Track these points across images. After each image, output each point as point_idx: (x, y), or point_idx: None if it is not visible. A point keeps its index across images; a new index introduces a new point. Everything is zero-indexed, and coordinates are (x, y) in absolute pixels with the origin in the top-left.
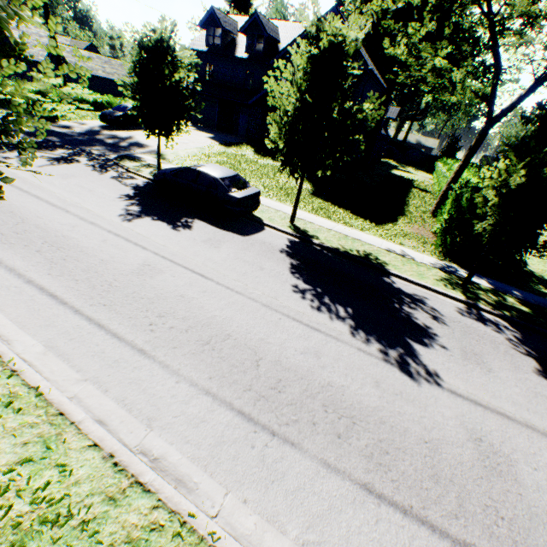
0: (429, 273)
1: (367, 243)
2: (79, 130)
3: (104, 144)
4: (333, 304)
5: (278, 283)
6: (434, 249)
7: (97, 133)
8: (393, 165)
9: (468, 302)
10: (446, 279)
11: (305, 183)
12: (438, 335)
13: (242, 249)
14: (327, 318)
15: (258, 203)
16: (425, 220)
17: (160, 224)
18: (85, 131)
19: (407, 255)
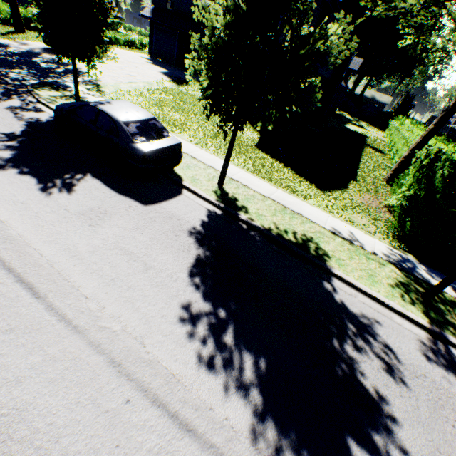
0: (382, 272)
1: (309, 219)
2: (14, 50)
3: (33, 68)
4: (238, 349)
5: (160, 300)
6: (387, 229)
7: (34, 55)
8: (348, 118)
9: (434, 330)
10: (403, 284)
11: (252, 132)
12: (397, 418)
13: (131, 230)
14: (219, 389)
15: (178, 158)
16: (378, 188)
17: (26, 181)
18: (22, 51)
19: (355, 241)
